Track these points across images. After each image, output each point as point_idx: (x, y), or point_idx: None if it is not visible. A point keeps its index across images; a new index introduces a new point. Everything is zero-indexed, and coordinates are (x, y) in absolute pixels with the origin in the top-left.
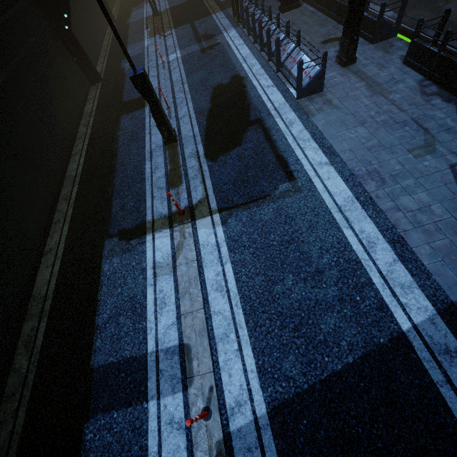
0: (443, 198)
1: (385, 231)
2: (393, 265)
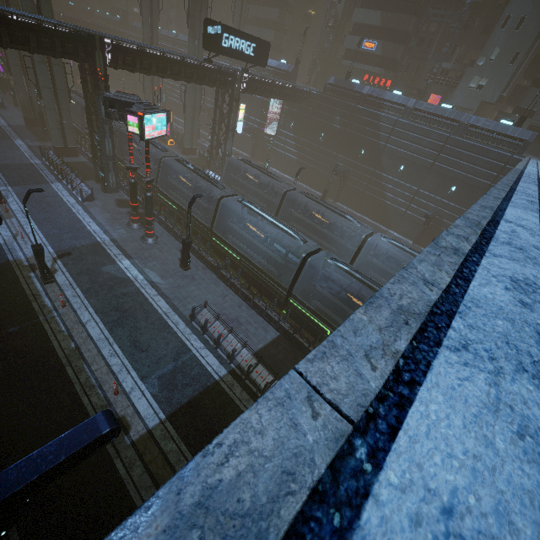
0: (21, 121)
1: (6, 121)
2: (4, 123)
